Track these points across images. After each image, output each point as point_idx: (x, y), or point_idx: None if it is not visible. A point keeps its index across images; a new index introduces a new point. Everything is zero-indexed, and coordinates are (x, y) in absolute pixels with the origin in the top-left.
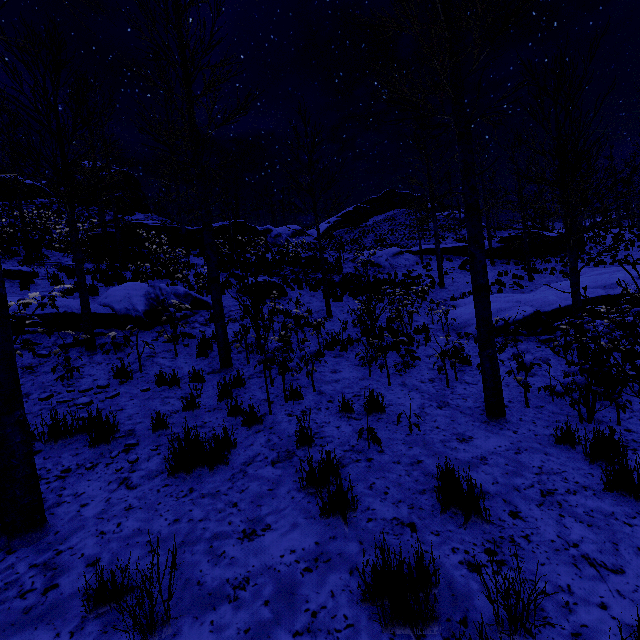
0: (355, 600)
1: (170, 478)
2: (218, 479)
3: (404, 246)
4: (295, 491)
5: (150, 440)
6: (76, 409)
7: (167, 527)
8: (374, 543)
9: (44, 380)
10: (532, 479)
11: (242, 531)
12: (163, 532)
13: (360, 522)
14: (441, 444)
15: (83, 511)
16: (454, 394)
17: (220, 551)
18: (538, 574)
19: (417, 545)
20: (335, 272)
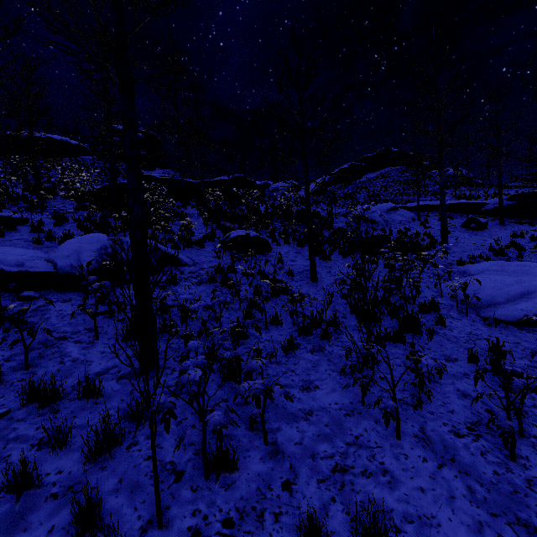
0: None
1: None
2: None
3: (398, 202)
4: None
5: None
6: None
7: None
8: None
9: None
10: None
11: None
12: None
13: None
14: None
15: None
16: (536, 492)
17: None
18: None
19: None
20: (325, 226)
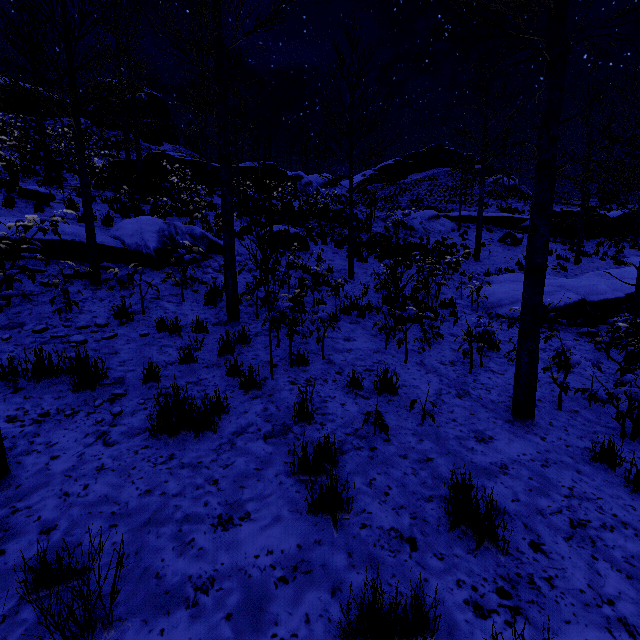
0: (333, 632)
1: (152, 439)
2: (203, 448)
3: (442, 210)
4: (284, 475)
5: (139, 392)
6: (69, 347)
7: (136, 498)
8: (365, 558)
9: (42, 311)
10: (560, 502)
11: (217, 516)
12: (131, 504)
13: (352, 527)
14: (456, 441)
15: (52, 464)
16: (476, 383)
17: (189, 538)
18: (561, 635)
19: (416, 569)
20: (363, 230)
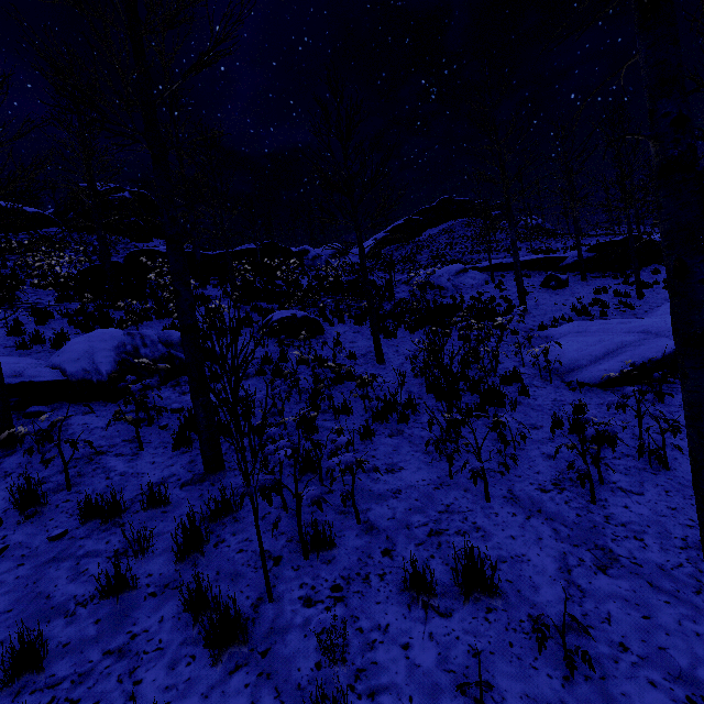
0: None
1: None
2: None
3: (468, 262)
4: None
5: None
6: None
7: None
8: None
9: None
10: None
11: None
12: None
13: None
14: None
15: None
16: (613, 524)
17: None
18: None
19: None
20: (385, 298)
